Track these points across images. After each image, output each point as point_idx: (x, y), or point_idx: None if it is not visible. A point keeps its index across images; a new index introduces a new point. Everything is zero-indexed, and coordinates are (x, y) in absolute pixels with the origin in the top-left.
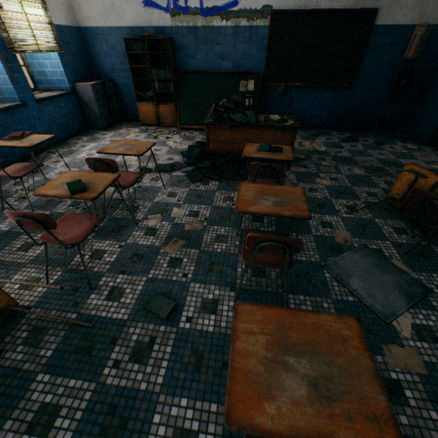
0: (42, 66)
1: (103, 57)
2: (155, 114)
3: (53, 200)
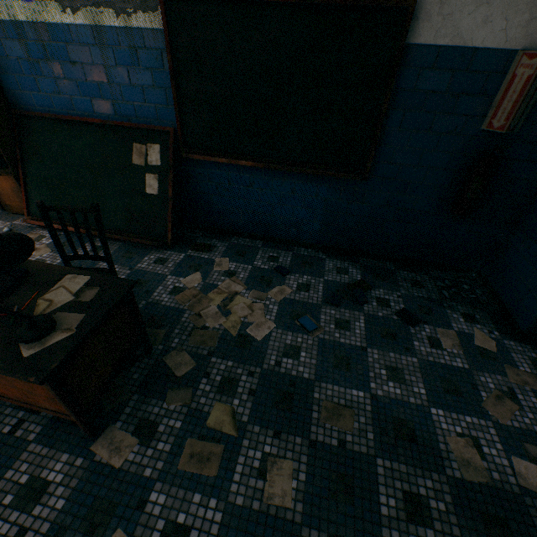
0: None
1: None
2: None
3: None
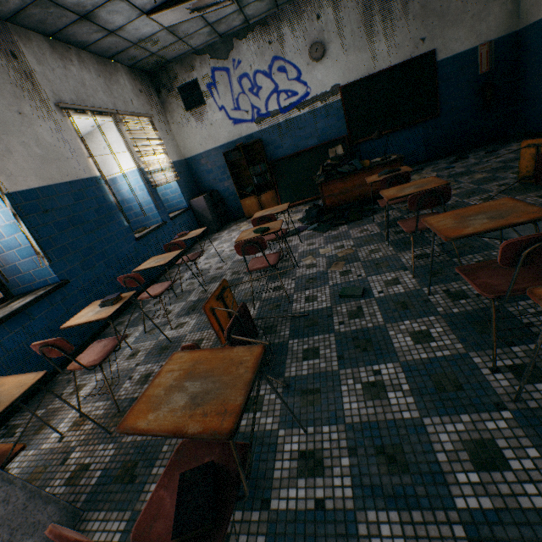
0: (165, 195)
1: (205, 174)
2: (257, 205)
3: (215, 277)
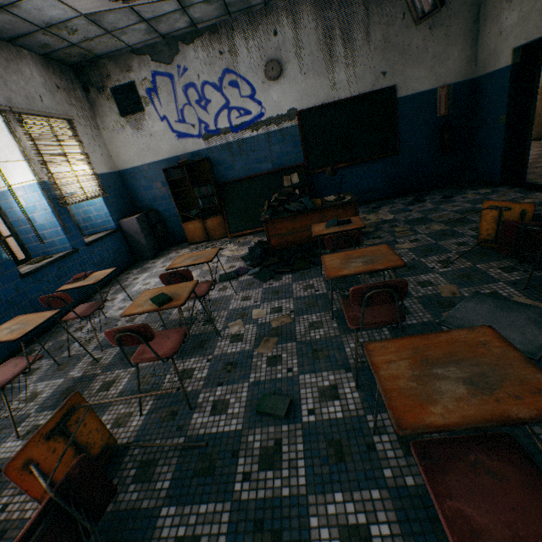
0: (87, 212)
1: (143, 190)
2: (202, 230)
3: None
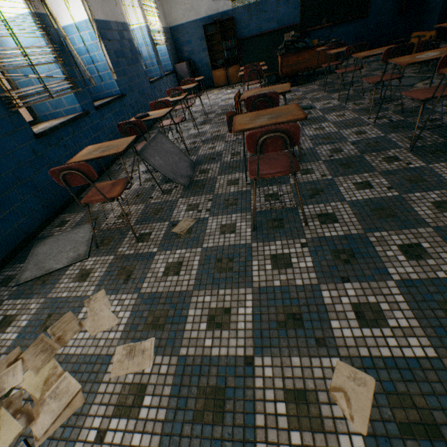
0: None
1: (185, 45)
2: (225, 77)
3: (210, 112)
